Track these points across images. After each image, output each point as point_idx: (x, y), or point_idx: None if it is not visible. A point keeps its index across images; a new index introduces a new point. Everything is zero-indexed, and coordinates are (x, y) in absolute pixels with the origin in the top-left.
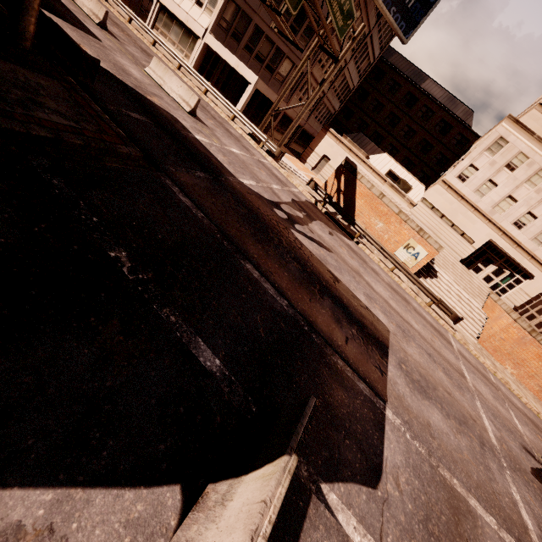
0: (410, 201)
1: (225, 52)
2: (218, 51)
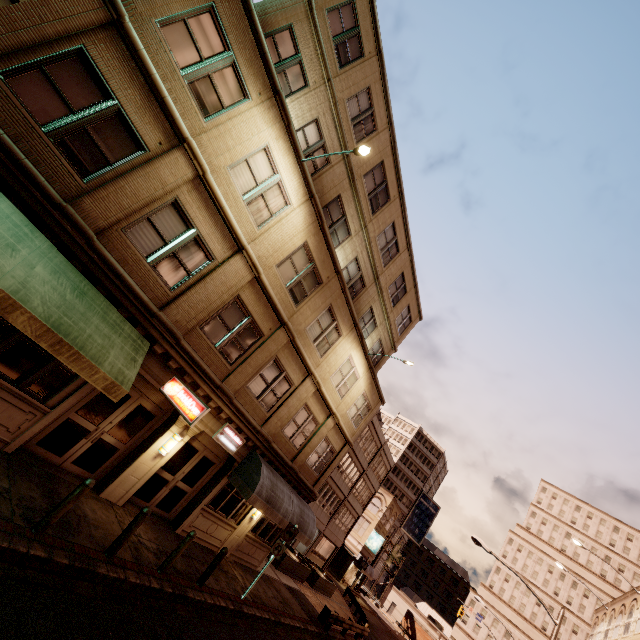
0: (439, 634)
1: None
2: None
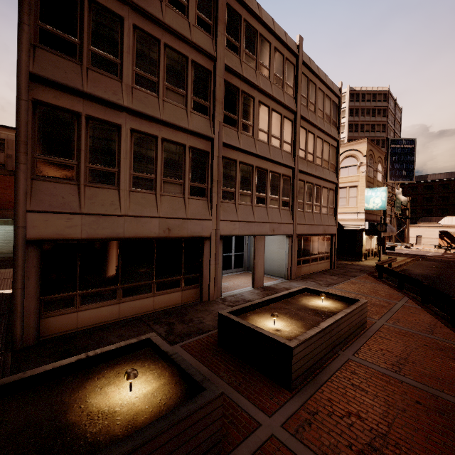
0: None
1: None
2: None
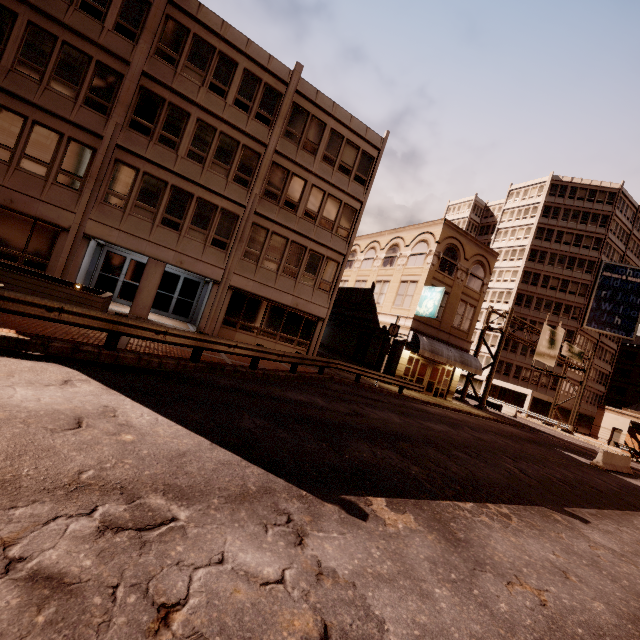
0: None
1: (503, 383)
2: (498, 384)
